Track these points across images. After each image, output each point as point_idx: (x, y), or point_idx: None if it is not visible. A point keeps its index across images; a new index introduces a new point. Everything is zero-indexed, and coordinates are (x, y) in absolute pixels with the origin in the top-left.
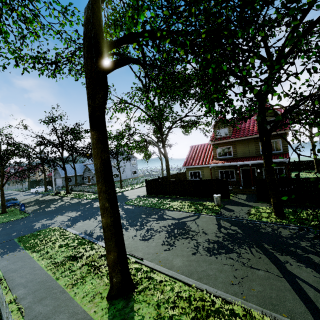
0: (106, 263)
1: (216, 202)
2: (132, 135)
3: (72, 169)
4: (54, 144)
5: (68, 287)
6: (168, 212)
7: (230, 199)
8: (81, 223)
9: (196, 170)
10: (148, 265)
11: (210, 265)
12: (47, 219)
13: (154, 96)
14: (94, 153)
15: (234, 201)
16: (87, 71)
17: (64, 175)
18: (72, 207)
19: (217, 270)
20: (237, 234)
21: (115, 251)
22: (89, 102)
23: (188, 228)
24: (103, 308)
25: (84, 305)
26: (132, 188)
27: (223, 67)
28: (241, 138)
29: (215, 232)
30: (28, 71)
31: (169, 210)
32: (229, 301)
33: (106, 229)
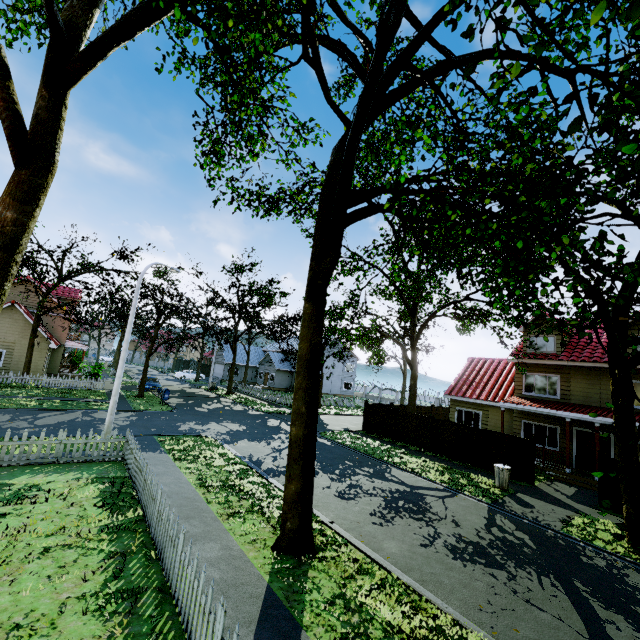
0: (276, 507)
1: (498, 480)
2: (359, 317)
3: (244, 353)
4: (230, 306)
5: (222, 517)
6: (396, 471)
7: (535, 485)
8: (246, 443)
9: (472, 409)
10: (340, 533)
11: (448, 570)
12: (197, 423)
13: (411, 256)
14: (302, 333)
15: (542, 492)
16: (318, 226)
17: (229, 361)
18: (234, 415)
19: (459, 582)
20: (522, 546)
21: (299, 480)
22: (312, 265)
23: (426, 506)
24: (265, 557)
25: (241, 544)
26: (338, 412)
27: (517, 244)
28: (583, 363)
29: (477, 528)
30: (240, 209)
31: (397, 468)
32: (463, 625)
33: (294, 445)
